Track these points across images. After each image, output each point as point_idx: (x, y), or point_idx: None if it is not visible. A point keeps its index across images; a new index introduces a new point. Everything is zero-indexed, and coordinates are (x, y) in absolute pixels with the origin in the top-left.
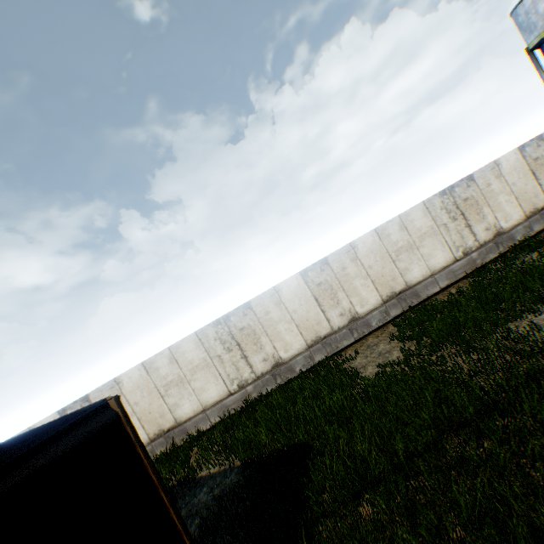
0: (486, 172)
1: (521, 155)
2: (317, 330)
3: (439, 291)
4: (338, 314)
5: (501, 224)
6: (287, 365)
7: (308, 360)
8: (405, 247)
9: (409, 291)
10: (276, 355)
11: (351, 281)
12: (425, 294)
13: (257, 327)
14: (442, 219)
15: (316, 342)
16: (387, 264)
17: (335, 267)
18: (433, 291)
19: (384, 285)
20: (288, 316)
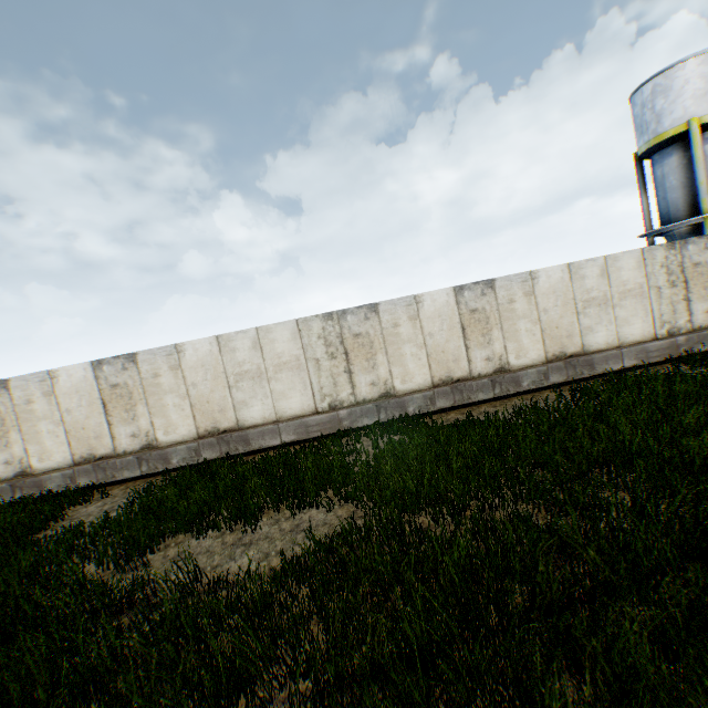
0: (400, 308)
1: (457, 299)
2: (94, 445)
3: (286, 445)
4: (130, 434)
5: (397, 384)
6: (37, 479)
7: (69, 482)
8: (253, 374)
9: (237, 434)
10: (27, 461)
11: (162, 396)
12: (259, 444)
13: (10, 416)
14: (316, 352)
15: (88, 461)
16: (219, 388)
17: (145, 370)
18: (272, 443)
19: (207, 414)
20: (59, 415)
